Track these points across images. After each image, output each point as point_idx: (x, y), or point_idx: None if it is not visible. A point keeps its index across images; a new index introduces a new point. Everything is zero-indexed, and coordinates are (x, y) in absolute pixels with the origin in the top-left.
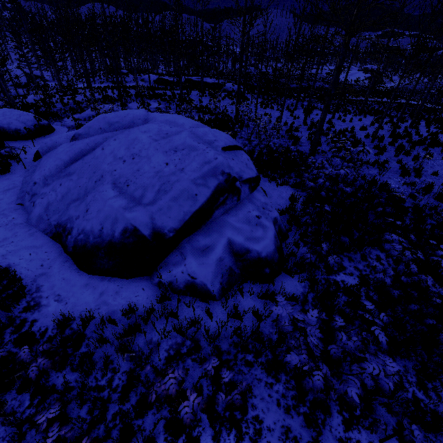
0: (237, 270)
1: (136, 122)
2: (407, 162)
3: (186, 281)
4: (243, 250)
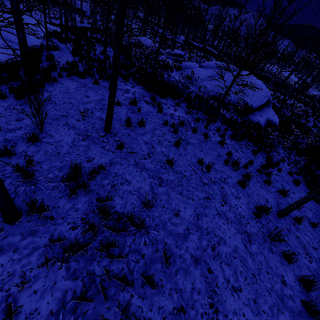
0: (266, 126)
1: (232, 69)
2: (317, 124)
3: (256, 122)
4: (271, 120)
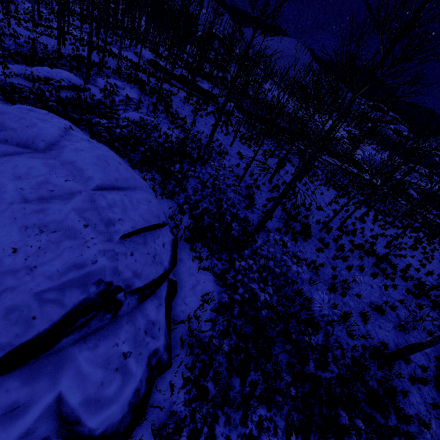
0: (56, 439)
1: (37, 142)
2: (340, 269)
3: None
4: (74, 418)
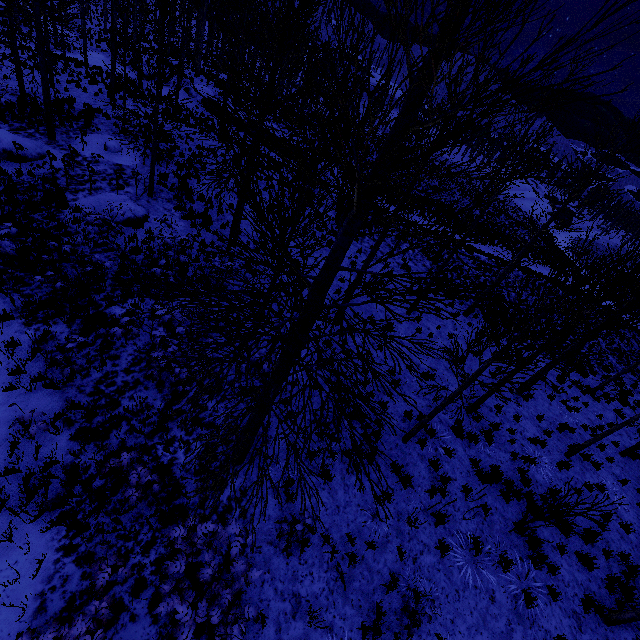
0: None
1: None
2: (421, 551)
3: None
4: None
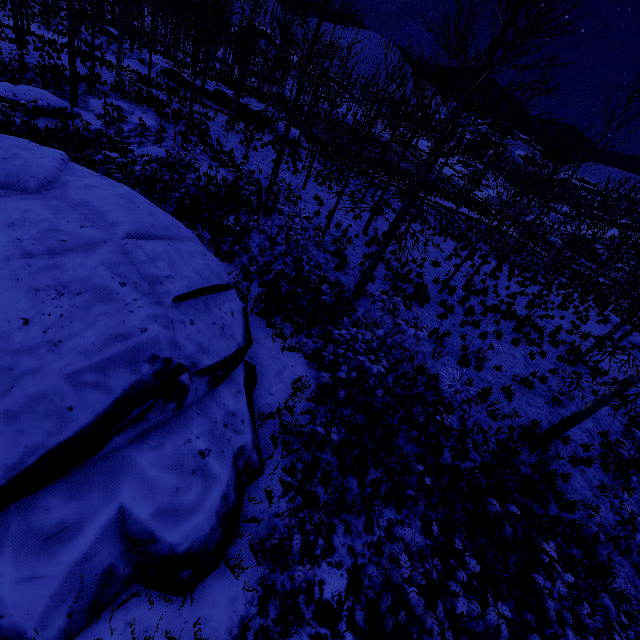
0: (125, 569)
1: (25, 180)
2: (472, 338)
3: None
4: (146, 535)
